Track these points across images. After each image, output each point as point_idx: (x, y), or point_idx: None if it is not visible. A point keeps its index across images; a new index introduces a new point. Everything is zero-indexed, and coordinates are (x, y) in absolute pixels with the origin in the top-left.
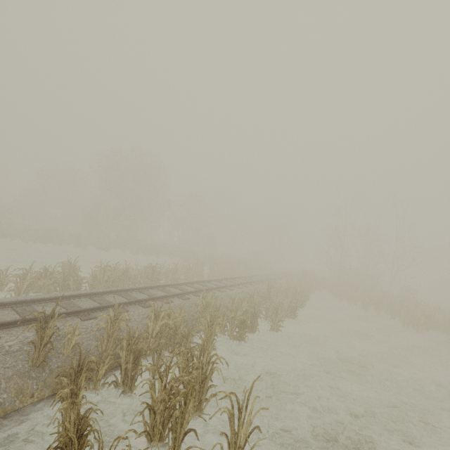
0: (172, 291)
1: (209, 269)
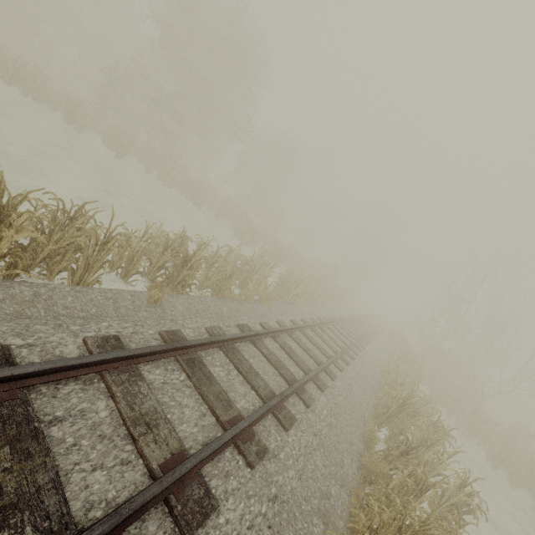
0: (217, 381)
1: (280, 280)
